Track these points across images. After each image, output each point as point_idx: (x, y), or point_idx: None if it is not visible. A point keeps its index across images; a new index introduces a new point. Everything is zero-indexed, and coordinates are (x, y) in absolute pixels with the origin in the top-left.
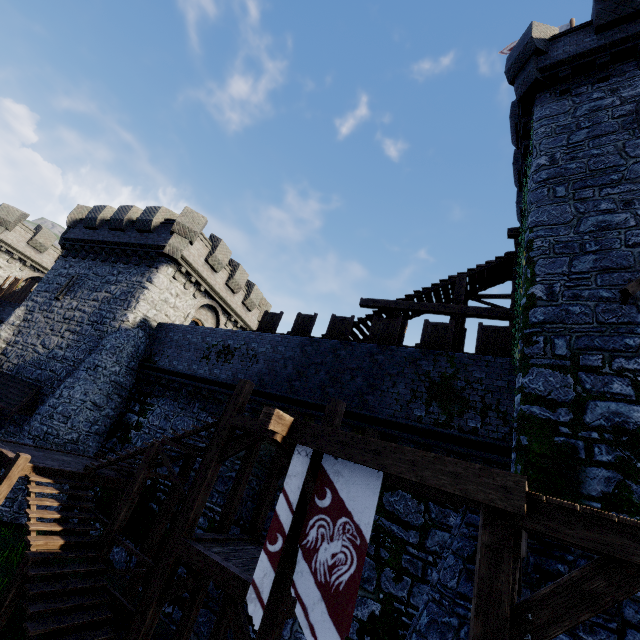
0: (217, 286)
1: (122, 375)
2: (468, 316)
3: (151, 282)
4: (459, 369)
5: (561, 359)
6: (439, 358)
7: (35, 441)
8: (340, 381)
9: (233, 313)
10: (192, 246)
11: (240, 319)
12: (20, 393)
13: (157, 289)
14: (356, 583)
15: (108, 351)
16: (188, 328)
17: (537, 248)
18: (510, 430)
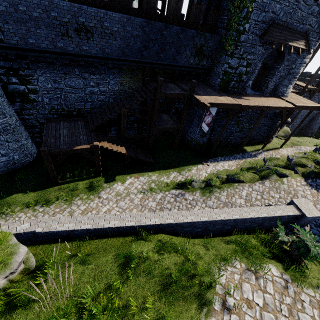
0: None
1: None
2: None
3: None
4: (206, 42)
5: (240, 55)
6: (201, 37)
7: (1, 135)
8: (165, 50)
9: None
10: None
11: None
12: None
13: None
14: (211, 121)
15: None
16: None
17: (257, 2)
18: (212, 63)
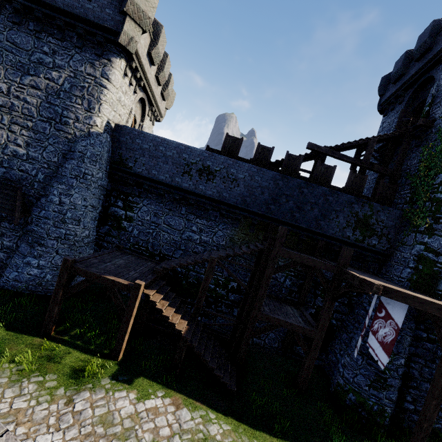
0: (150, 79)
1: (103, 179)
2: (371, 170)
3: (108, 79)
4: (374, 213)
5: None
6: (365, 205)
7: (58, 241)
8: (303, 210)
9: (154, 104)
10: (141, 35)
11: (157, 108)
12: (1, 195)
13: (115, 88)
14: (394, 341)
15: (89, 159)
16: (158, 139)
17: None
18: (390, 246)
